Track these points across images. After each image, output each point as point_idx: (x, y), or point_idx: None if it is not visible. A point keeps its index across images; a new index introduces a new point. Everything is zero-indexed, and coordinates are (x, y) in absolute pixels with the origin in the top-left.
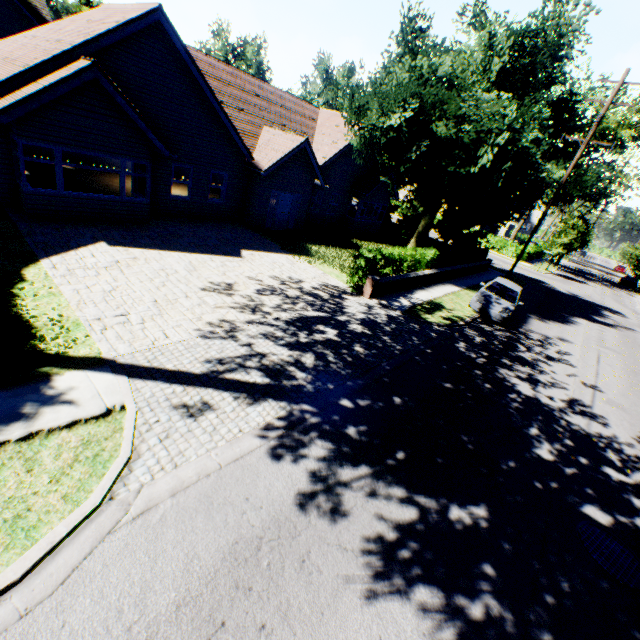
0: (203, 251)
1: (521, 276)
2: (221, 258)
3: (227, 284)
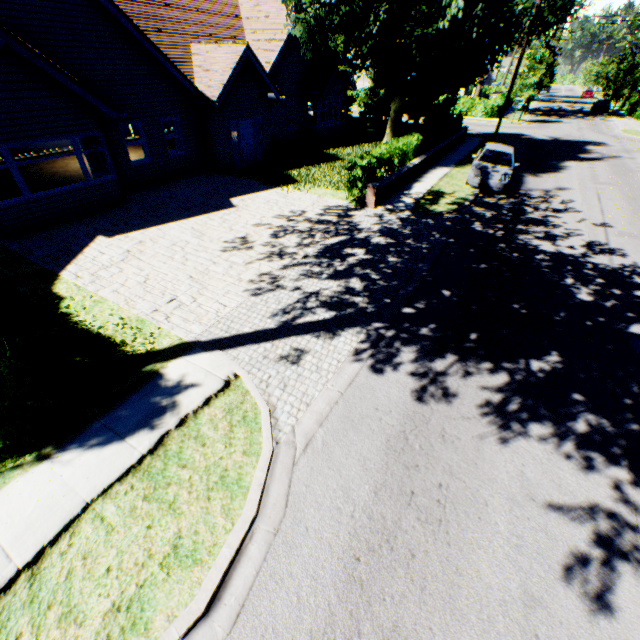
0: (196, 213)
1: (499, 135)
2: (217, 214)
3: (241, 239)
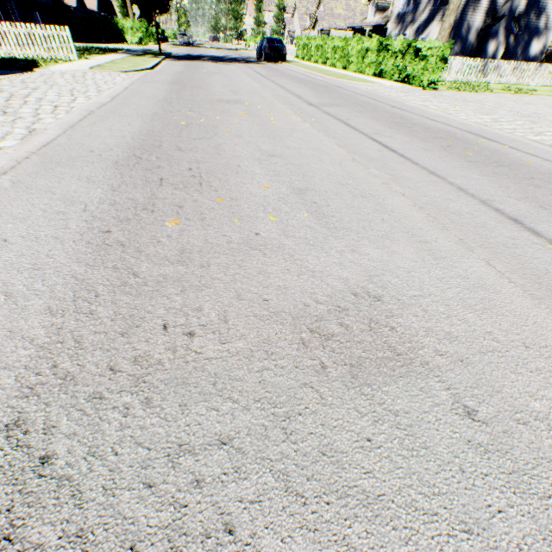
0: None
1: None
2: None
3: None
